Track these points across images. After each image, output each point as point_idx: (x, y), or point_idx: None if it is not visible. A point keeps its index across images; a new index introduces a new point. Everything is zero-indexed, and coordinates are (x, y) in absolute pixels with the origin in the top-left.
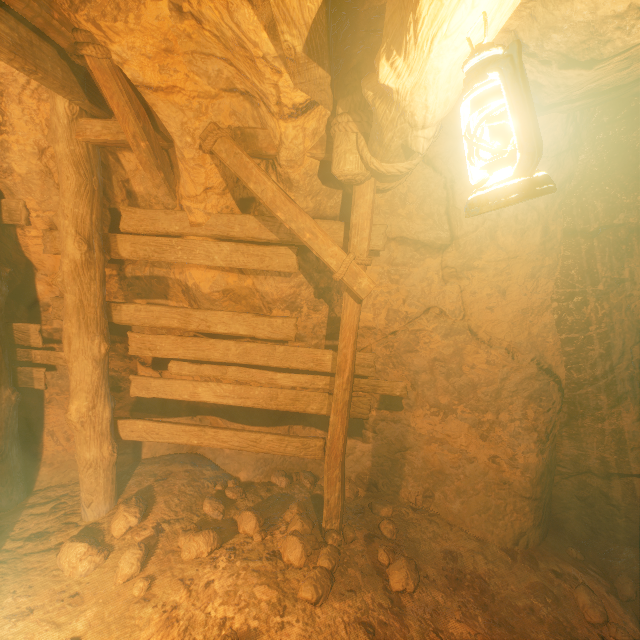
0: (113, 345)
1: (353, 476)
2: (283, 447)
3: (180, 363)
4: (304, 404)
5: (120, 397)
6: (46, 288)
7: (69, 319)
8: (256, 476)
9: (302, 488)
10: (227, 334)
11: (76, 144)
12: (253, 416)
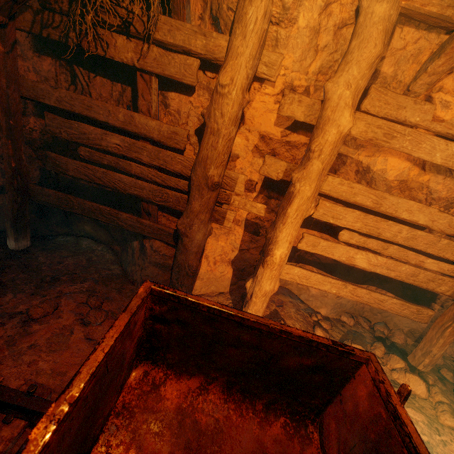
0: (268, 200)
1: (406, 329)
2: (401, 309)
3: (351, 233)
4: (436, 285)
5: (256, 240)
6: (242, 142)
7: (309, 183)
8: (331, 313)
9: (362, 328)
10: (404, 220)
11: (395, 8)
12: (350, 275)
